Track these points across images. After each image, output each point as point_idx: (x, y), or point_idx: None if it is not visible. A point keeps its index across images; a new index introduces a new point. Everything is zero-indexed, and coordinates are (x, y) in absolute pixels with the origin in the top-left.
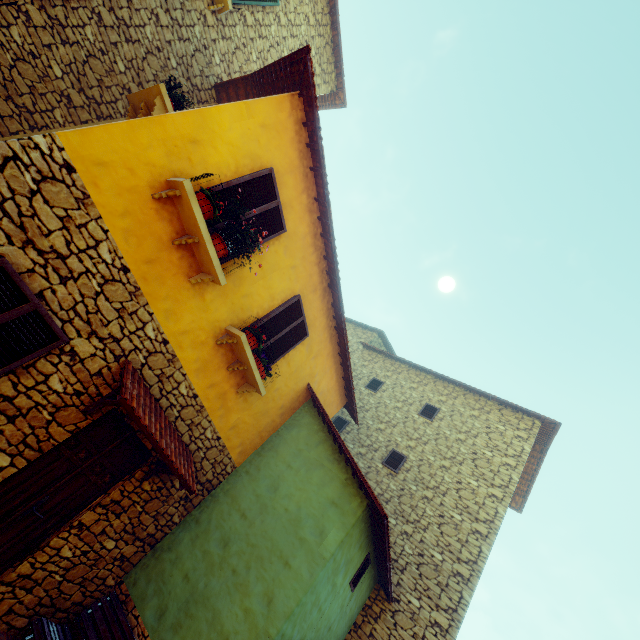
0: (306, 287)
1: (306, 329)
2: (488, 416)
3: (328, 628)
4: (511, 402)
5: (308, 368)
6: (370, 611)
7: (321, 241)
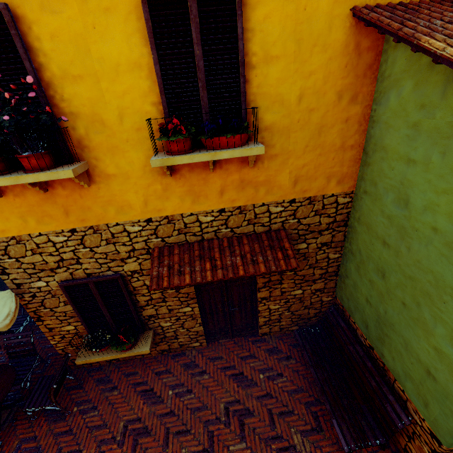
0: None
1: None
2: None
3: None
4: None
5: (318, 1)
6: None
7: None
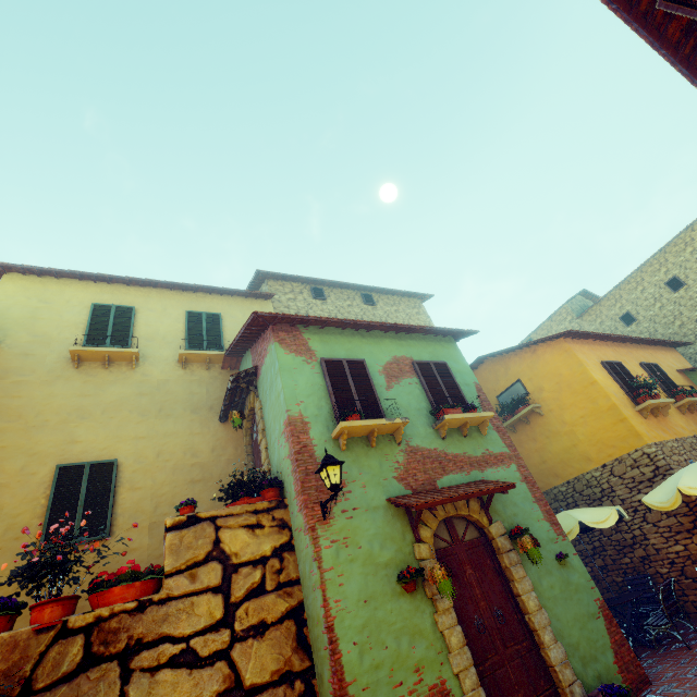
0: (631, 357)
1: (653, 364)
2: (696, 241)
3: None
4: (692, 222)
5: (668, 368)
6: None
7: (606, 342)
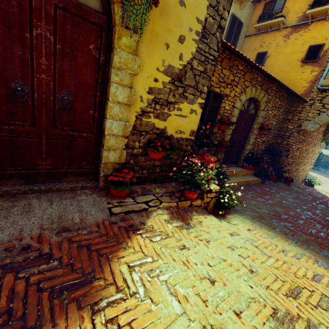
0: None
1: None
2: None
3: None
4: None
5: None
6: None
7: None
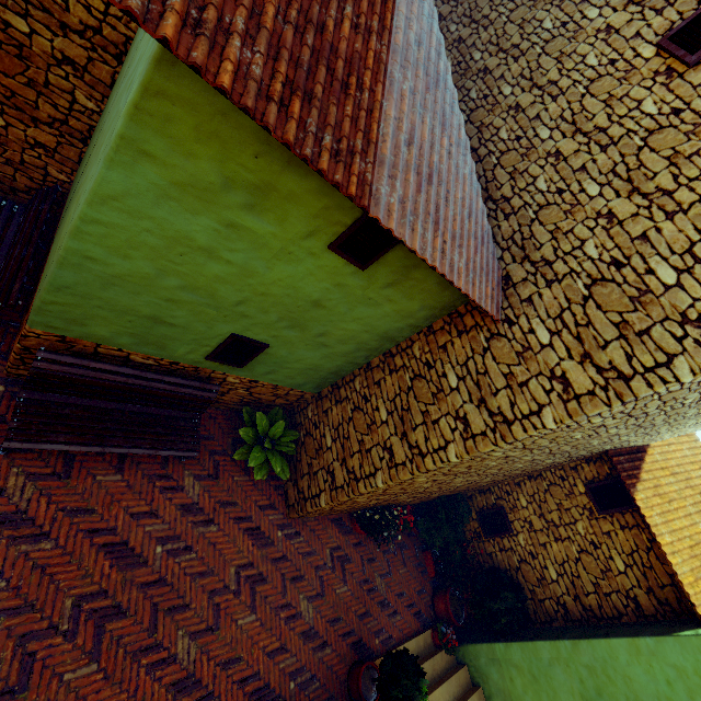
0: None
1: None
2: None
3: (314, 304)
4: None
5: None
6: (458, 321)
7: None
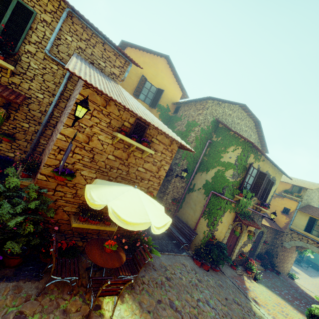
0: None
1: None
2: None
3: None
4: None
5: None
6: None
7: None
